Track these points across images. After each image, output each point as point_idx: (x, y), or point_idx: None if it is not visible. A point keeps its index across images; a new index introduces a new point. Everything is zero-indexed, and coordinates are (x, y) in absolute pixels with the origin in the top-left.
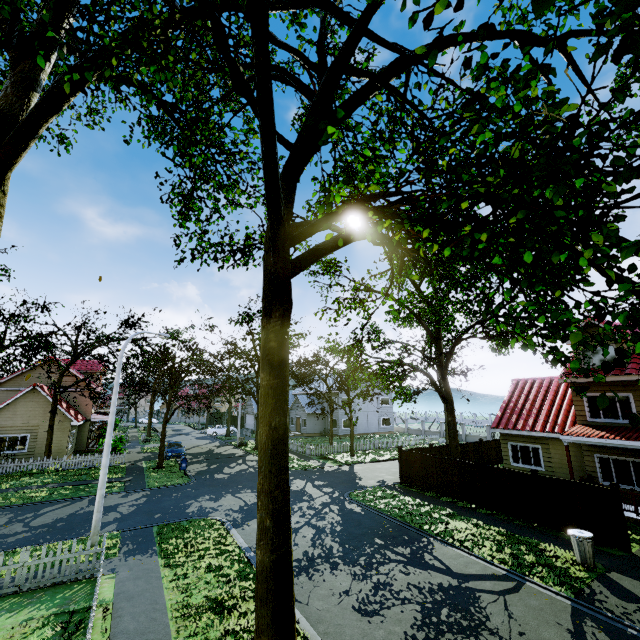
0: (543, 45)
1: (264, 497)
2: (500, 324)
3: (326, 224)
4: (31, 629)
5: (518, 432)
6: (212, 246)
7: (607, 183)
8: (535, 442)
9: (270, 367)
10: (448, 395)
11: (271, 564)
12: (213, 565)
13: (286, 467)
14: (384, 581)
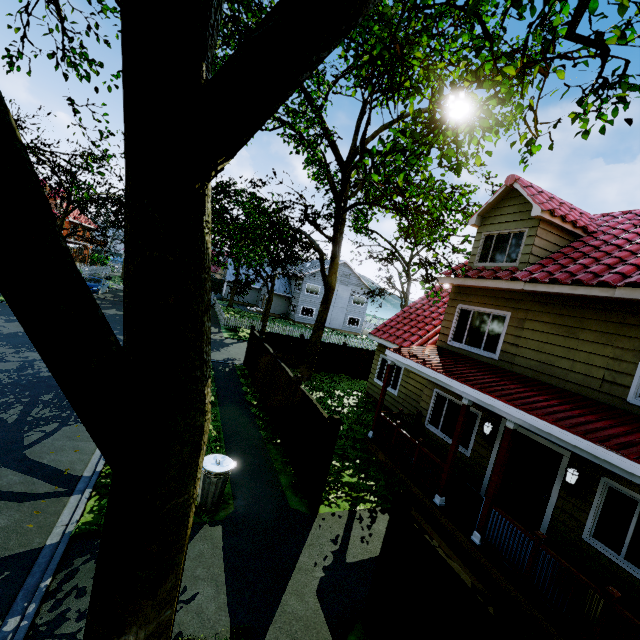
0: None
1: None
2: None
3: None
4: None
5: (388, 344)
6: None
7: None
8: None
9: None
10: (329, 280)
11: None
12: None
13: None
14: None
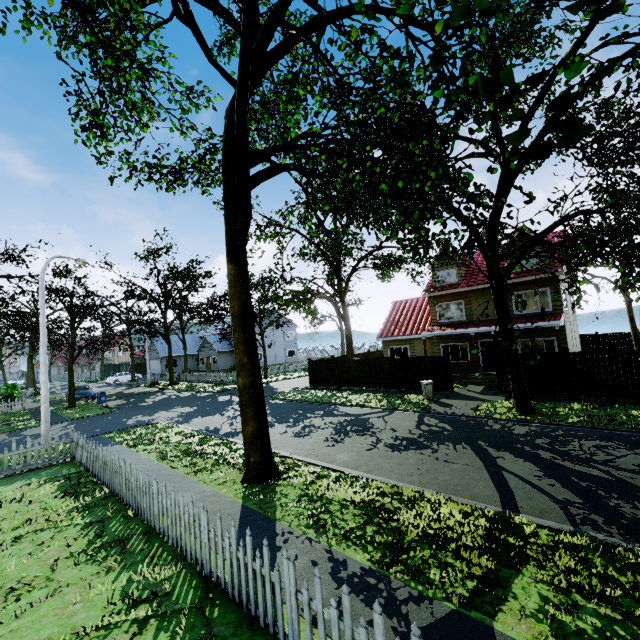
0: (419, 27)
1: (241, 346)
2: (385, 229)
3: (286, 152)
4: (36, 486)
5: (395, 338)
6: (150, 167)
7: (436, 144)
8: (405, 344)
9: (236, 260)
10: (346, 315)
11: (250, 383)
12: (175, 439)
13: (253, 327)
14: (309, 425)
